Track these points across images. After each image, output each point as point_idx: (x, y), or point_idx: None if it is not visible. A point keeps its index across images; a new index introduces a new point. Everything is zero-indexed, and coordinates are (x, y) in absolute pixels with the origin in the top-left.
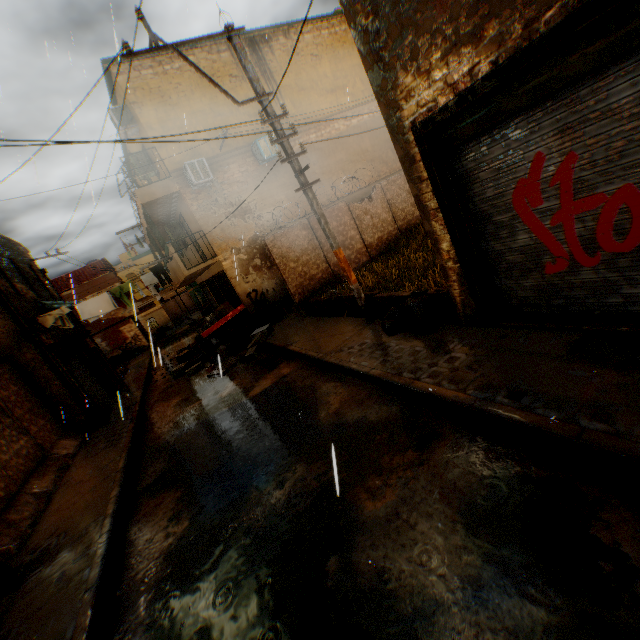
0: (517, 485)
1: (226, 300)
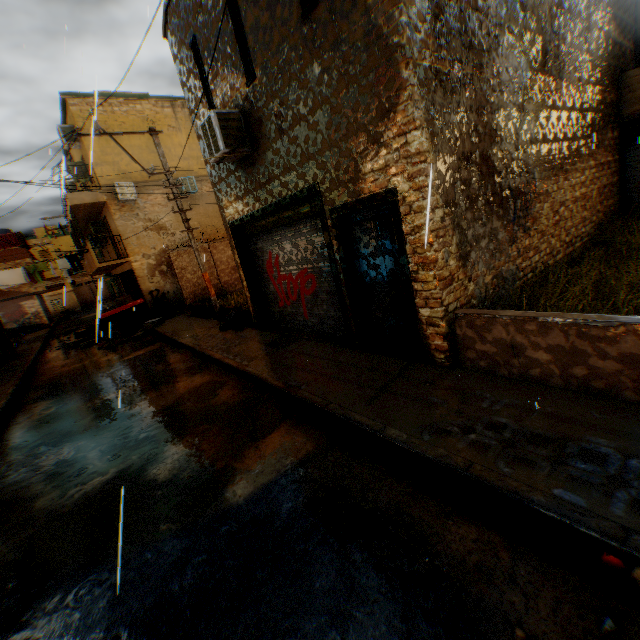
0: (211, 383)
1: (134, 294)
